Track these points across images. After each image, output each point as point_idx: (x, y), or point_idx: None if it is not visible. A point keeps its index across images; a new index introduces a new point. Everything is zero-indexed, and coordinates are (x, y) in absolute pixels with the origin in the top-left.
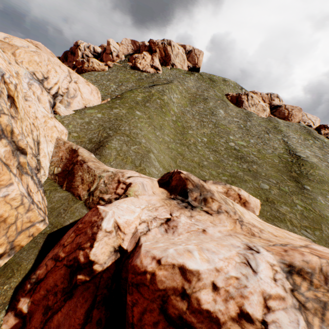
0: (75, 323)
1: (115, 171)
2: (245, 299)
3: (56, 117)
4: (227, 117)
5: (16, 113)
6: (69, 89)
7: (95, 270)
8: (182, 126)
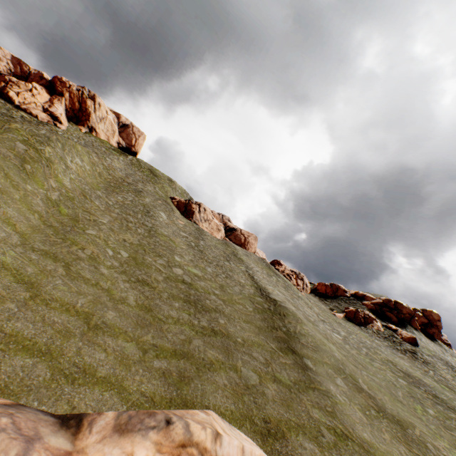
0: None
1: None
2: None
3: None
4: (172, 226)
5: None
6: None
7: None
8: (72, 216)
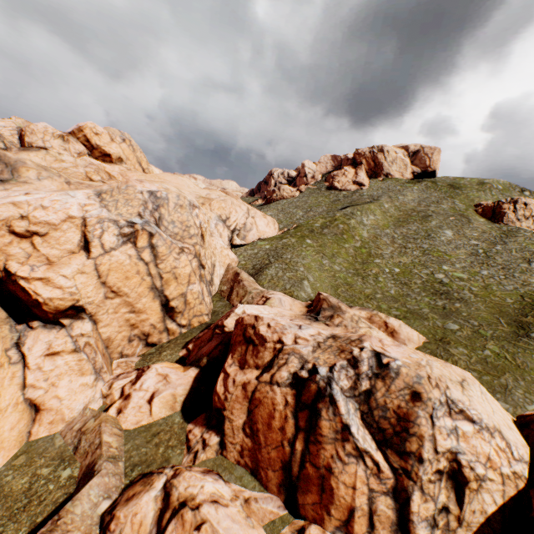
0: (210, 348)
1: (264, 290)
2: (284, 335)
3: (232, 248)
4: (458, 240)
5: (204, 244)
6: (246, 223)
7: (225, 330)
8: (367, 254)
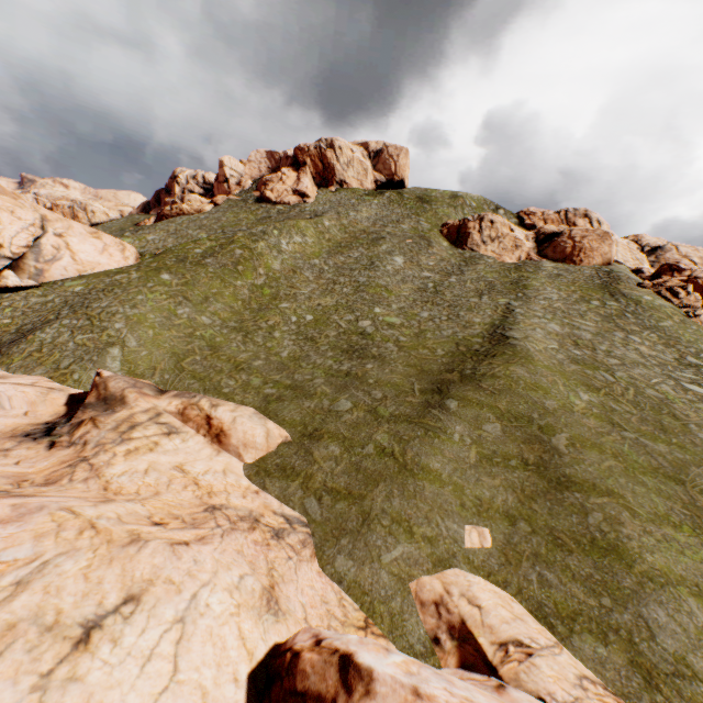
0: None
1: None
2: None
3: None
4: (409, 270)
5: None
6: (43, 247)
7: None
8: (273, 296)
